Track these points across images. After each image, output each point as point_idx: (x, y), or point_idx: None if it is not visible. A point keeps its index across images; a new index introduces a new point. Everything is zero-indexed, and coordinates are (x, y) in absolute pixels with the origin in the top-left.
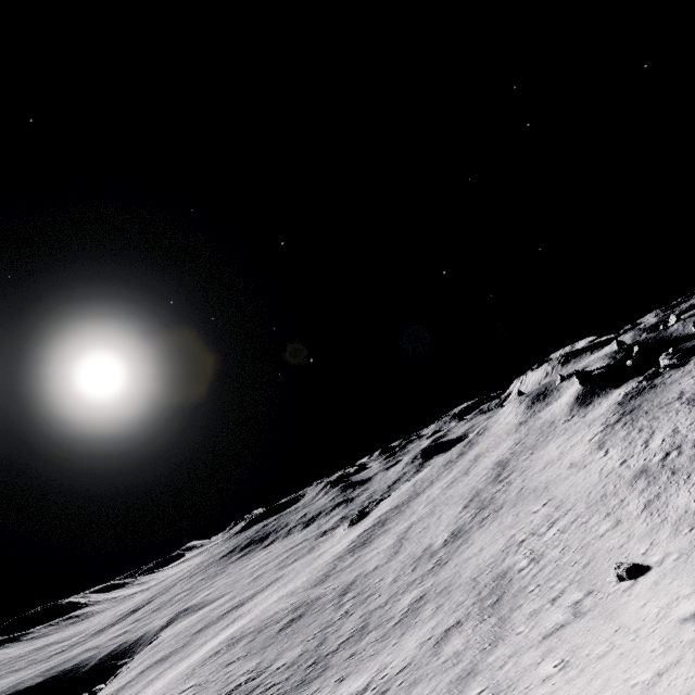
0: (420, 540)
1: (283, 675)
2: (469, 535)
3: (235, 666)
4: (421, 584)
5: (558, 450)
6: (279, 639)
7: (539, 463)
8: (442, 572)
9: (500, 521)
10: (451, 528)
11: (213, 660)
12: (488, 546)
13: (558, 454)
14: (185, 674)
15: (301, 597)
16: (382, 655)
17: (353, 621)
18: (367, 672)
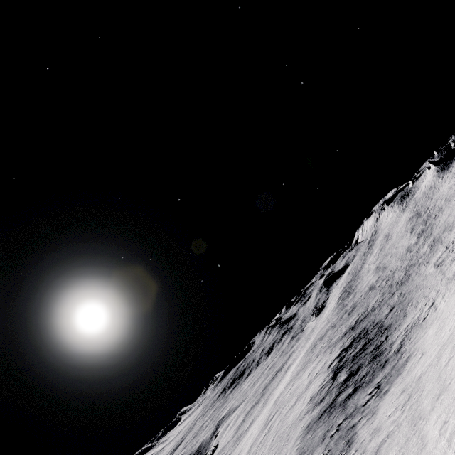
0: (396, 255)
1: (384, 296)
2: (433, 223)
3: (341, 327)
4: (426, 243)
5: (450, 182)
6: (355, 312)
7: (443, 192)
8: (434, 234)
9: (447, 207)
10: (414, 236)
11: (319, 343)
12: (452, 211)
13: (453, 182)
14: (305, 357)
15: (339, 314)
16: (439, 248)
17: (399, 273)
18: (439, 252)
